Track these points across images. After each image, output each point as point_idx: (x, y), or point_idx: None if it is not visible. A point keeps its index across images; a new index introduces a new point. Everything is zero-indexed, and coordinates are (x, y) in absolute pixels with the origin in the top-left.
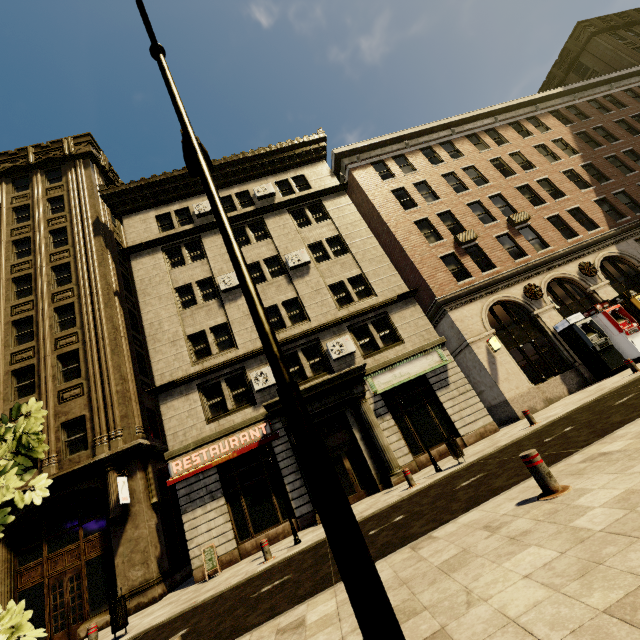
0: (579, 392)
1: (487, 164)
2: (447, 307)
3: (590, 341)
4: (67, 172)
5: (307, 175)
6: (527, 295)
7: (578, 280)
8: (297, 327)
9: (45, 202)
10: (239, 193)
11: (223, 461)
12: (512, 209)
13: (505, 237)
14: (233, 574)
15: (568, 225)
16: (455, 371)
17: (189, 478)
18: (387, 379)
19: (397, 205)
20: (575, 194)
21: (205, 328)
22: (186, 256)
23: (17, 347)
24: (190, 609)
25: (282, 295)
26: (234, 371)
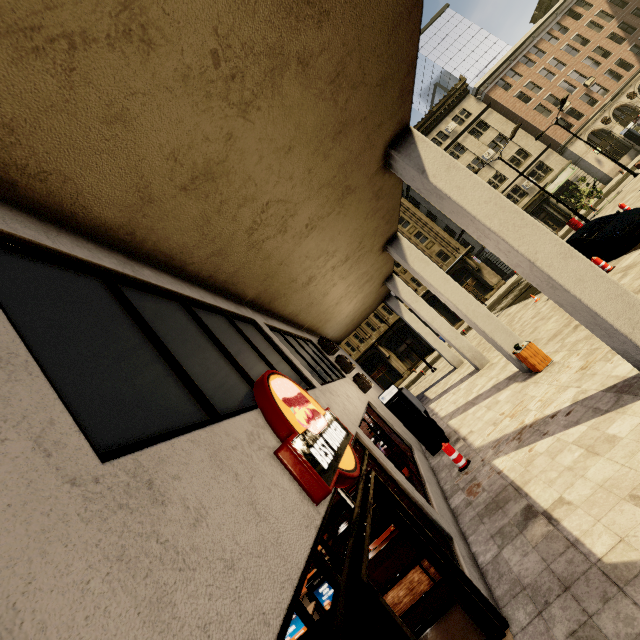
0: (636, 157)
1: (561, 53)
2: (567, 146)
3: (638, 134)
4: None
5: (465, 108)
6: (604, 124)
7: (627, 104)
8: (504, 184)
9: None
10: (436, 134)
11: None
12: (583, 77)
13: (584, 96)
14: None
15: (616, 73)
16: (580, 172)
17: None
18: (552, 187)
19: (521, 103)
20: (617, 50)
21: None
22: None
23: None
24: None
25: (489, 174)
26: None
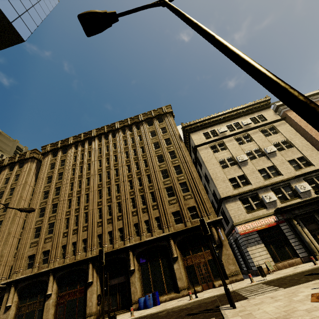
0: None
1: None
2: None
3: None
4: (165, 118)
5: (263, 114)
6: None
7: None
8: (277, 178)
9: (159, 129)
10: (234, 123)
11: (262, 228)
12: None
13: None
14: (294, 269)
15: None
16: None
17: (245, 234)
18: None
19: None
20: None
21: (235, 176)
22: (219, 148)
23: (164, 179)
24: (298, 272)
25: (266, 164)
26: (252, 194)
